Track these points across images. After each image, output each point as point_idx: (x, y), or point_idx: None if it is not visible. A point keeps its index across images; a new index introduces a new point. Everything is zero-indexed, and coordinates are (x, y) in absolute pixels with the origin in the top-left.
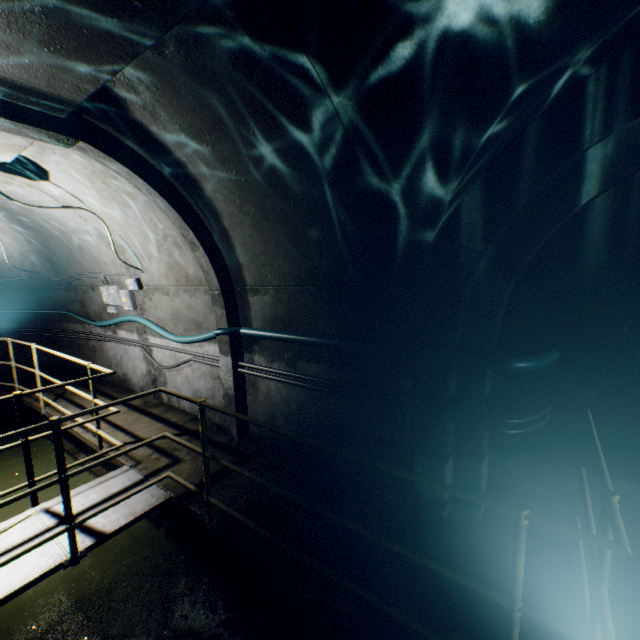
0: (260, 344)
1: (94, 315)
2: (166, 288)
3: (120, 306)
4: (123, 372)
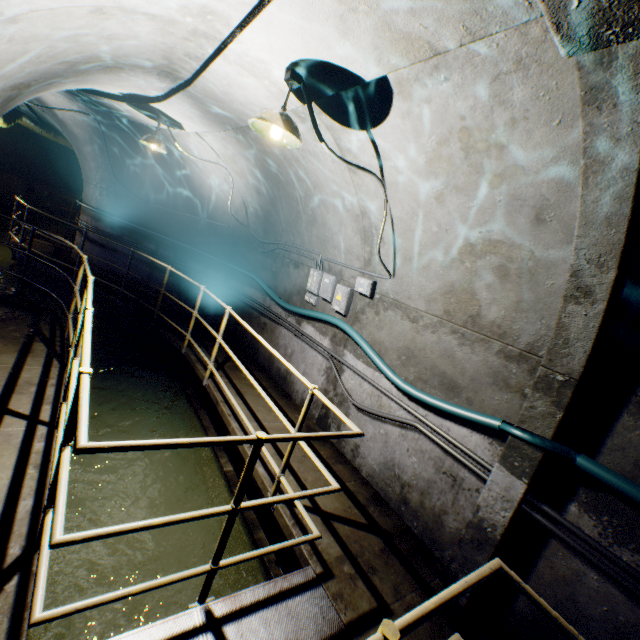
0: (598, 495)
1: (281, 292)
2: (415, 312)
3: (322, 298)
4: (286, 368)
